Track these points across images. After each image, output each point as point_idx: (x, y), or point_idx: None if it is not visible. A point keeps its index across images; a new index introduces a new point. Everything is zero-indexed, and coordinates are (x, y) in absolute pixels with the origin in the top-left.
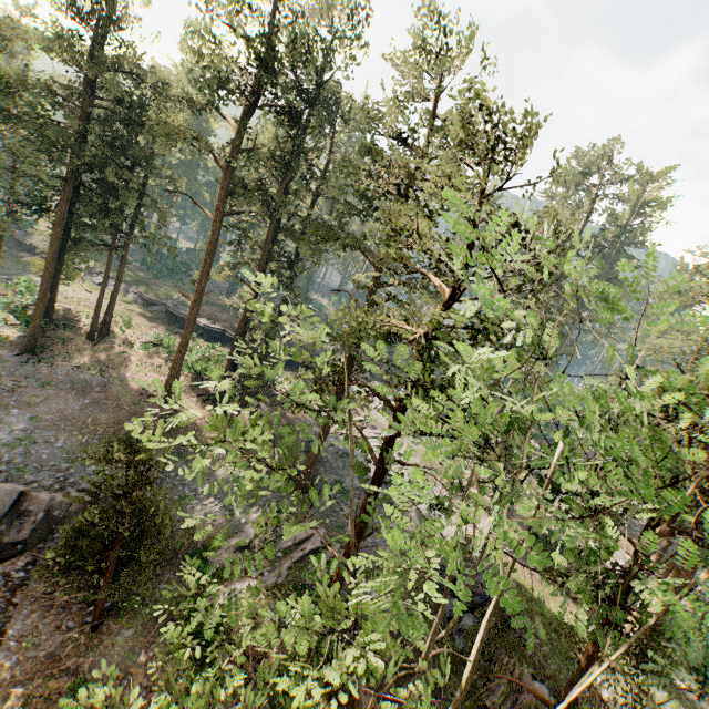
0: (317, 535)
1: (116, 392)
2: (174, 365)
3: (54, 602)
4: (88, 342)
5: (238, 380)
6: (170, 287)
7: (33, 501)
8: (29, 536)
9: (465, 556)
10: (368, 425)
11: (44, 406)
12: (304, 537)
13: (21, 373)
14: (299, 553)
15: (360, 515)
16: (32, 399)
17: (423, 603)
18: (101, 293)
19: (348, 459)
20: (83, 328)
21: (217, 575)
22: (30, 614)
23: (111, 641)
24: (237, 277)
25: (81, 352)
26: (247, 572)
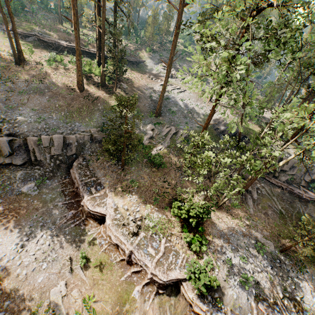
0: (173, 128)
1: (56, 90)
2: (78, 68)
3: (104, 166)
4: (18, 66)
5: (111, 71)
6: (26, 22)
7: (69, 139)
8: (75, 152)
9: (225, 123)
10: (169, 84)
11: (30, 103)
12: (168, 130)
13: (3, 90)
14: (170, 135)
15: (213, 108)
16: (21, 101)
17: (214, 140)
18: (7, 29)
19: (168, 100)
20: (7, 58)
21: (148, 148)
22: (100, 171)
23: (130, 171)
24: (91, 0)
25: (20, 73)
26: (157, 144)
